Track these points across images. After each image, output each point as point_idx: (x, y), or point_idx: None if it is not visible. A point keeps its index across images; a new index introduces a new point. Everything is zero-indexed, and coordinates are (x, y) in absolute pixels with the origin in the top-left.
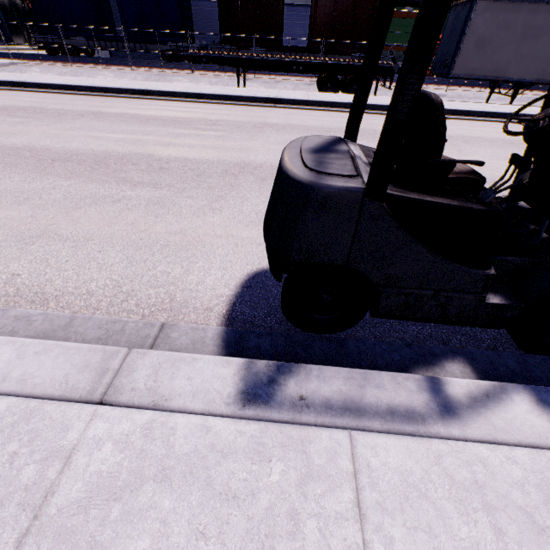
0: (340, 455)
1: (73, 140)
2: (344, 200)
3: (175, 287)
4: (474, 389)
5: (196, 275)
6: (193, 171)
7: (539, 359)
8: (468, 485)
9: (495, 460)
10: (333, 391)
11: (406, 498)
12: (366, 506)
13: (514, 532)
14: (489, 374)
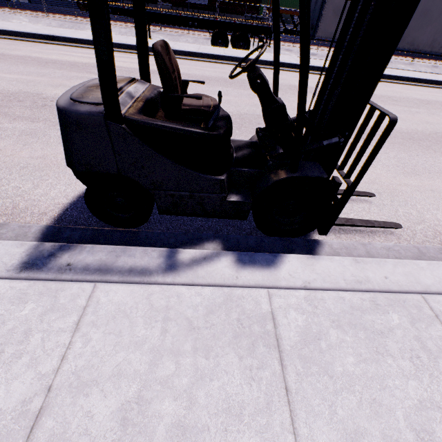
0: (81, 297)
1: None
2: (92, 122)
3: (21, 198)
4: (198, 255)
5: (43, 189)
6: None
7: (272, 239)
8: (161, 308)
9: (188, 294)
10: (95, 260)
11: (113, 318)
12: (83, 324)
13: (174, 331)
14: (232, 249)
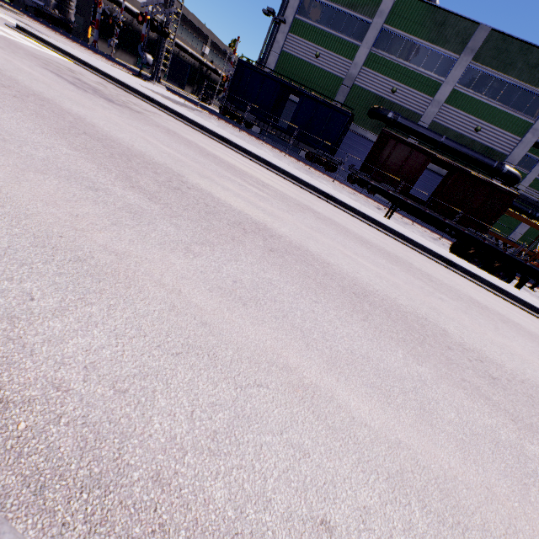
0: None
1: (335, 254)
2: None
3: None
4: None
5: None
6: (536, 403)
7: None
8: None
9: None
10: None
11: None
12: None
13: None
14: None
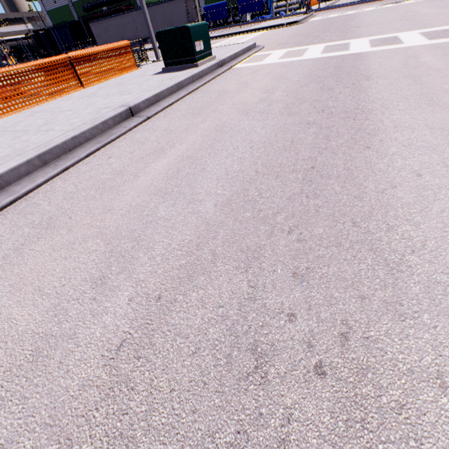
0: None
1: None
2: None
3: None
4: None
5: None
6: None
7: None
8: None
9: None
10: None
11: None
12: None
13: None
14: None
